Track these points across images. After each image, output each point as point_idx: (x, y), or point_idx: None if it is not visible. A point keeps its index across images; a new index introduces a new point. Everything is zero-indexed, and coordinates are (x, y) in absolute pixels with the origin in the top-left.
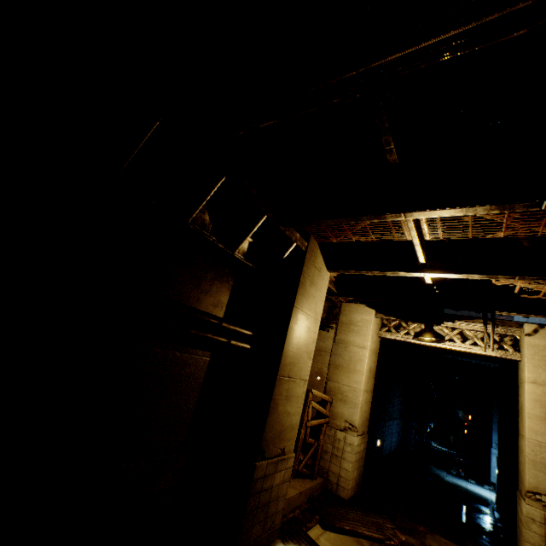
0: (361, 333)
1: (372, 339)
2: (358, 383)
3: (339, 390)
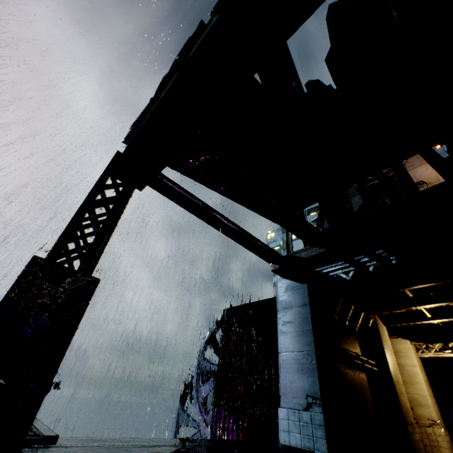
0: (407, 356)
1: (416, 359)
2: (422, 390)
3: (412, 398)
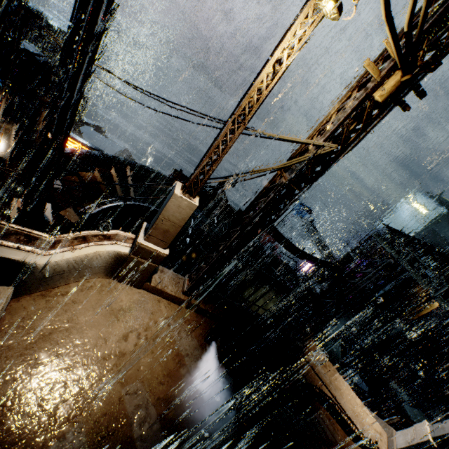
0: None
1: None
2: None
3: None
